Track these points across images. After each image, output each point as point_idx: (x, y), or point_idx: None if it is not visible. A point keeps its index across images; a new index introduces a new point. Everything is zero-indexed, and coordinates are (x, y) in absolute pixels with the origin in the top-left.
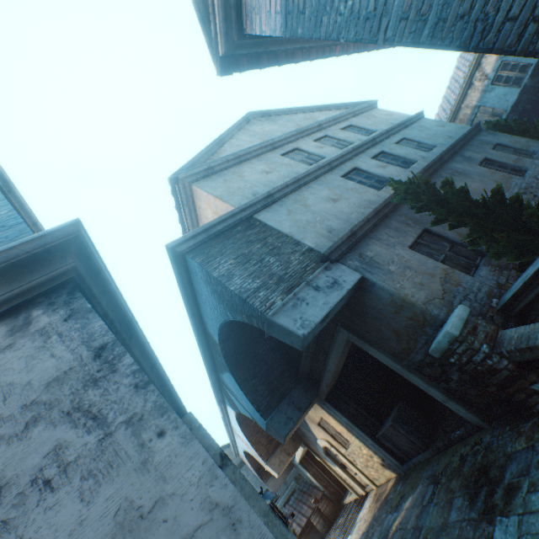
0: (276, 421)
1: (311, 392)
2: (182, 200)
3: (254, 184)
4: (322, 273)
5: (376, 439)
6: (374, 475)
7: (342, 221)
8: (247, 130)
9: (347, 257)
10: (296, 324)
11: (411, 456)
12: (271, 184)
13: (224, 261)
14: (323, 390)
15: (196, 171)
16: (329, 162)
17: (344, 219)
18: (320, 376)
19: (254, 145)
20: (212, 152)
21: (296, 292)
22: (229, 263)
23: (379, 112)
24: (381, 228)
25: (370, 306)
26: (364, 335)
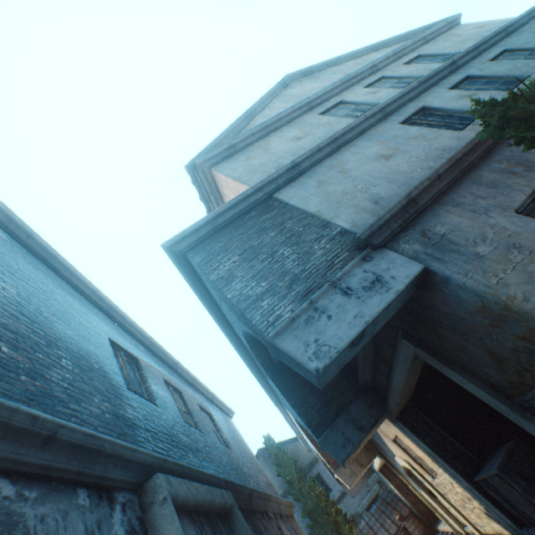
0: (331, 441)
1: (376, 407)
2: (205, 188)
3: (280, 156)
4: (358, 266)
5: (473, 481)
6: (475, 520)
7: (396, 184)
8: (282, 96)
9: (400, 238)
10: (308, 351)
11: (534, 522)
12: (301, 152)
13: (226, 259)
14: (392, 408)
15: (215, 153)
16: (382, 108)
17: (400, 181)
18: (386, 390)
19: (285, 109)
20: (239, 129)
21: (314, 299)
22: (232, 260)
23: (463, 28)
24: (462, 186)
25: (443, 312)
26: (439, 352)
